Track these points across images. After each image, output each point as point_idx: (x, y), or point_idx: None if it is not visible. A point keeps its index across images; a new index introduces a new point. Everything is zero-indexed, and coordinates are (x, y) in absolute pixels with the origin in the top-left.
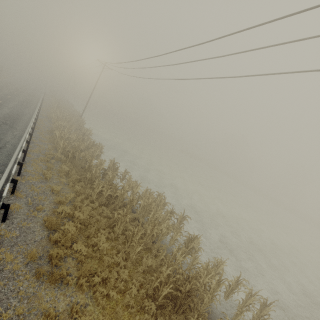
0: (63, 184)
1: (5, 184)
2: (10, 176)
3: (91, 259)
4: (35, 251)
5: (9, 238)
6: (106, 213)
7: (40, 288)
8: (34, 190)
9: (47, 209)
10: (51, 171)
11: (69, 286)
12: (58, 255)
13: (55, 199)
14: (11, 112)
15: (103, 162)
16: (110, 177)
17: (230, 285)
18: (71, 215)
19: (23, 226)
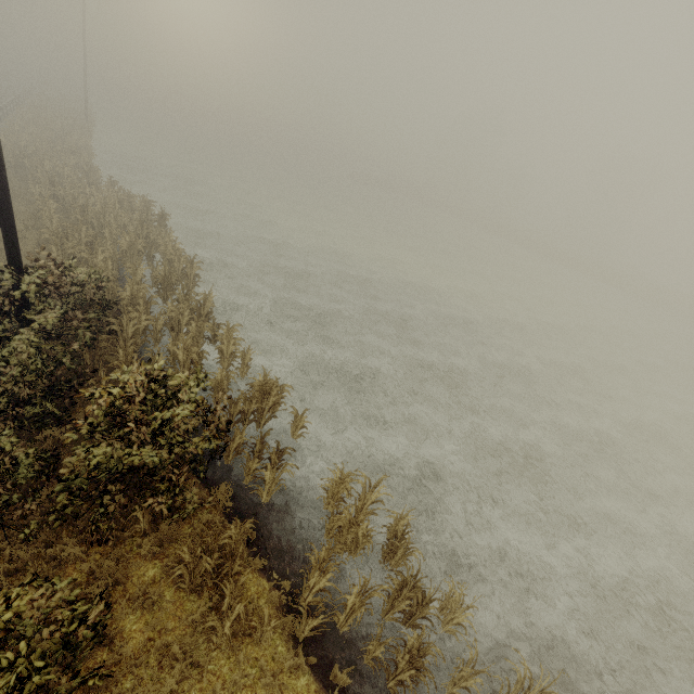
0: None
1: None
2: None
3: None
4: None
5: None
6: None
7: None
8: None
9: None
10: None
11: None
12: None
13: None
14: None
15: (64, 166)
16: (65, 181)
17: (169, 259)
18: None
19: None
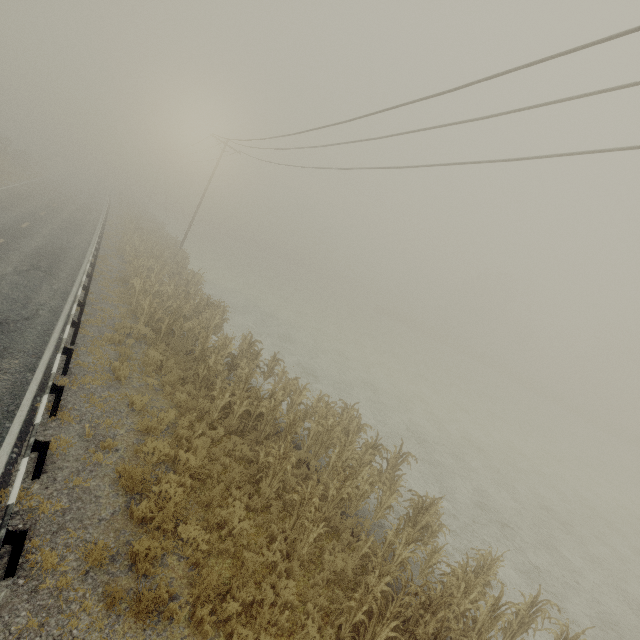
0: (152, 390)
1: (39, 395)
2: (49, 379)
3: (217, 556)
4: (102, 545)
5: (49, 514)
6: (240, 450)
7: (116, 636)
8: (95, 406)
9: (122, 446)
10: (128, 363)
11: (174, 624)
12: (150, 552)
13: (138, 423)
14: (48, 244)
15: (230, 342)
16: (245, 372)
17: (516, 614)
18: (172, 458)
19: (76, 486)
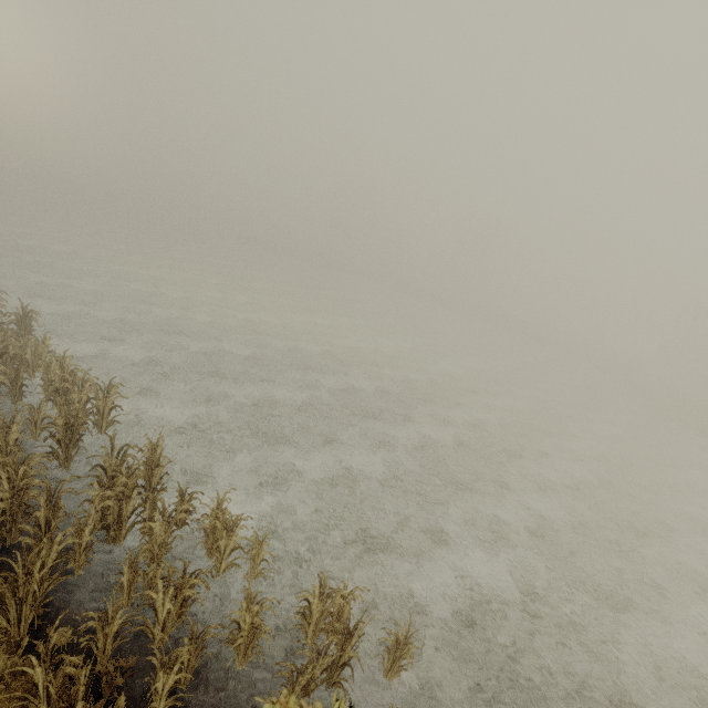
0: None
1: None
2: None
3: None
4: None
5: None
6: None
7: None
8: None
9: None
10: None
11: None
12: None
13: None
14: None
15: None
16: None
17: (56, 387)
18: None
19: None
